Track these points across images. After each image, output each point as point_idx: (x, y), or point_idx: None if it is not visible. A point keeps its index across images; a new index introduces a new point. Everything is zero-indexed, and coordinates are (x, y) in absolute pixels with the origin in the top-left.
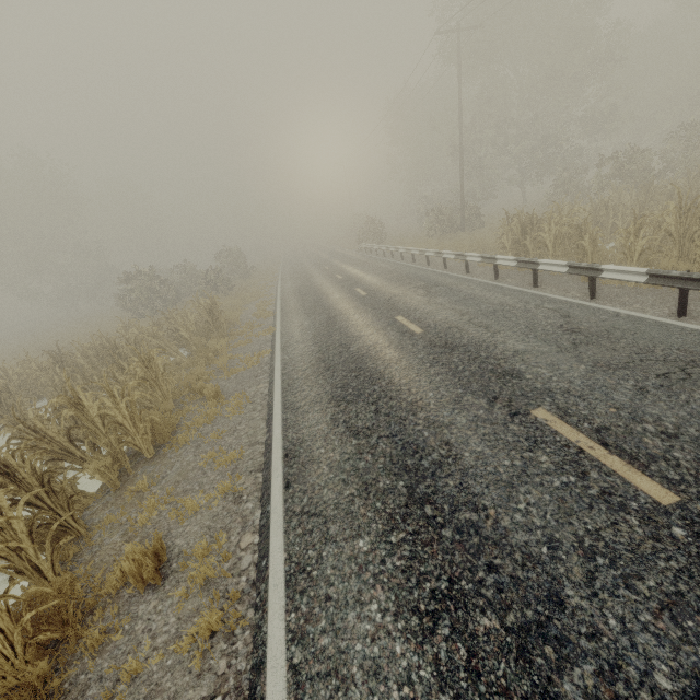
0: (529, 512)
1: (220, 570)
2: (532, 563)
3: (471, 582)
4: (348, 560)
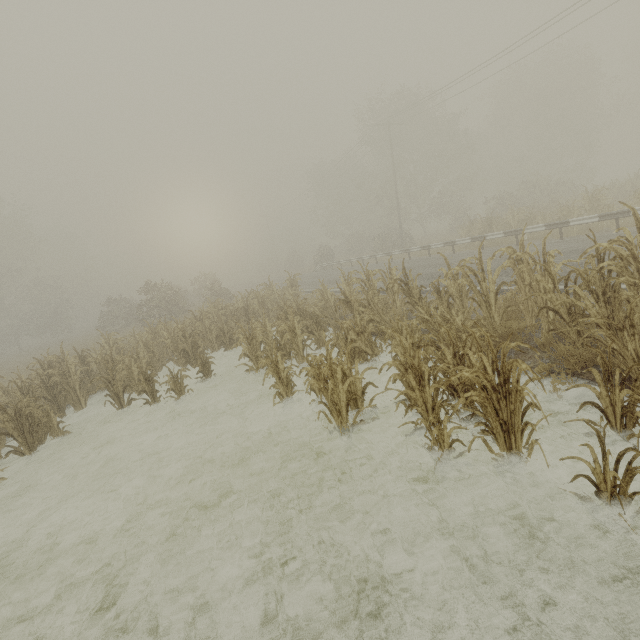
0: None
1: None
2: None
3: None
4: None
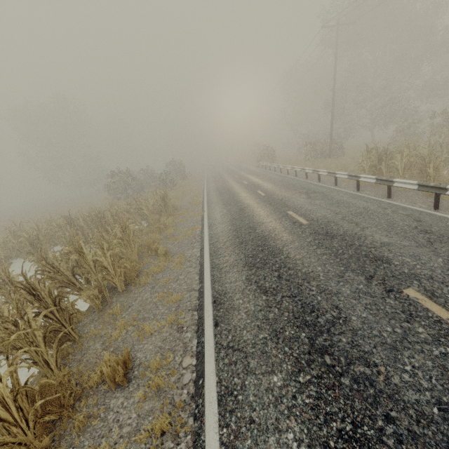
0: (416, 374)
1: (168, 381)
2: (425, 421)
3: (373, 429)
4: (266, 391)
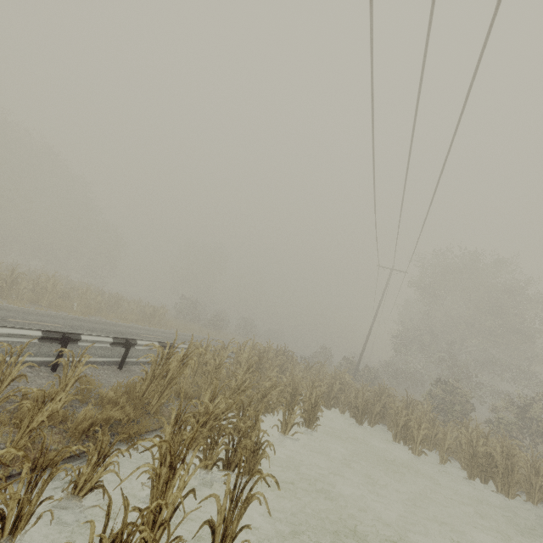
0: (6, 313)
1: None
2: None
3: None
4: None
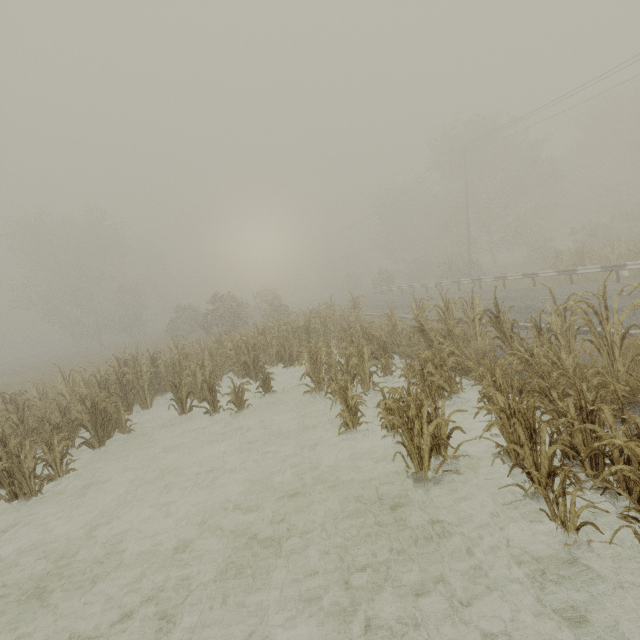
0: None
1: None
2: None
3: None
4: None
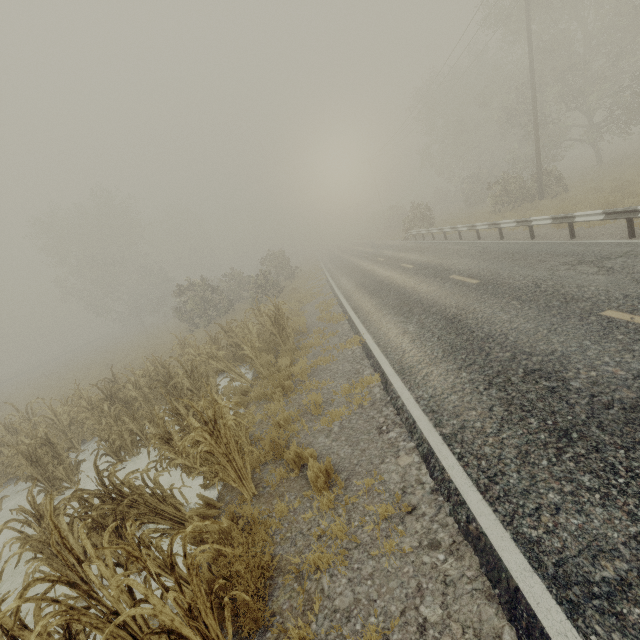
0: None
1: None
2: None
3: None
4: None
